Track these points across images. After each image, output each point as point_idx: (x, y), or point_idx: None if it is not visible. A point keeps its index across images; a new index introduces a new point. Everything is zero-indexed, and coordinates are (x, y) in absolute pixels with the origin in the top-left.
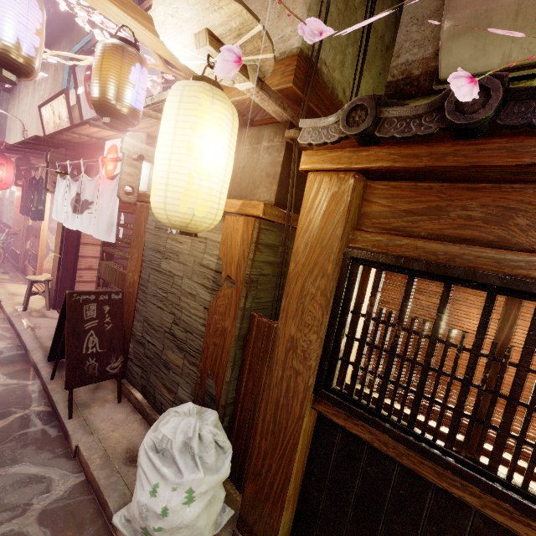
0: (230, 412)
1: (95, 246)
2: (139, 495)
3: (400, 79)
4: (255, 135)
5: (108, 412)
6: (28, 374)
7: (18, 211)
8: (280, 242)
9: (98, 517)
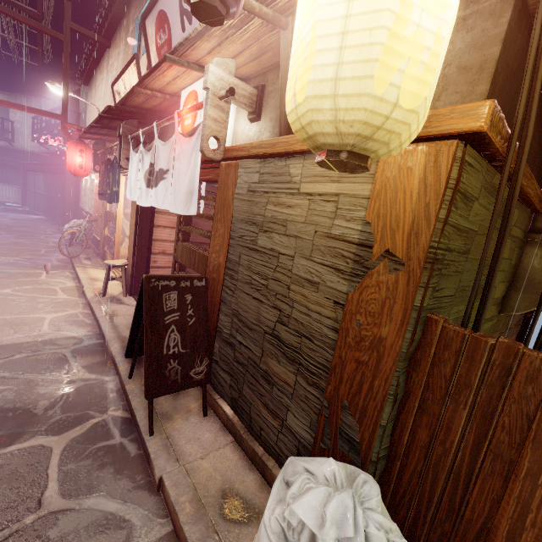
0: (381, 469)
1: (168, 229)
2: None
3: None
4: None
5: (193, 428)
6: (106, 368)
7: (97, 198)
8: (477, 193)
9: None
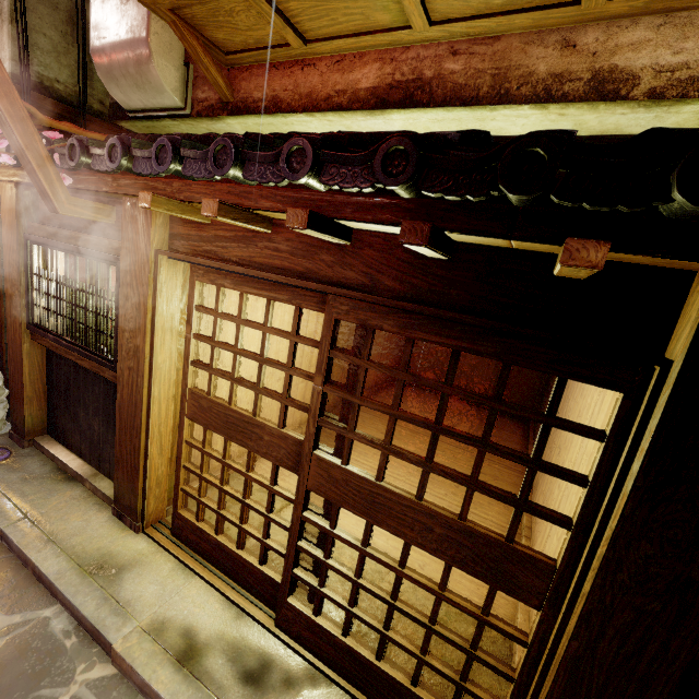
0: None
1: None
2: None
3: (115, 103)
4: None
5: None
6: None
7: None
8: None
9: None
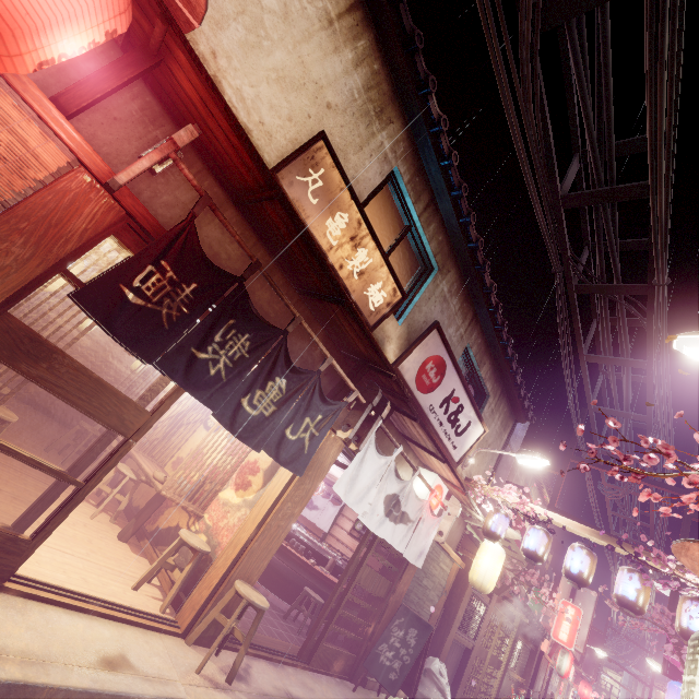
0: None
1: None
2: None
3: None
4: (460, 520)
5: None
6: None
7: None
8: None
9: None
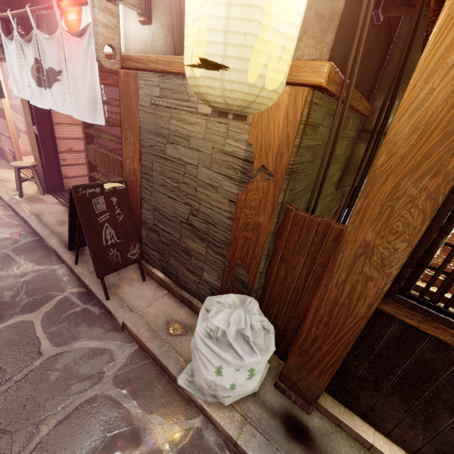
0: (260, 294)
1: (70, 126)
2: (205, 374)
3: None
4: None
5: (138, 290)
6: (51, 259)
7: None
8: (322, 120)
9: (161, 376)
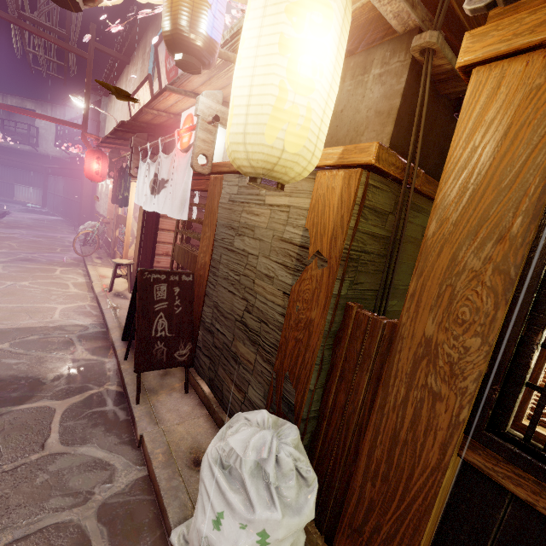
0: (312, 428)
1: (172, 232)
2: (200, 521)
3: None
4: (361, 63)
5: (174, 402)
6: (106, 352)
7: (110, 202)
8: (391, 208)
9: (156, 525)
